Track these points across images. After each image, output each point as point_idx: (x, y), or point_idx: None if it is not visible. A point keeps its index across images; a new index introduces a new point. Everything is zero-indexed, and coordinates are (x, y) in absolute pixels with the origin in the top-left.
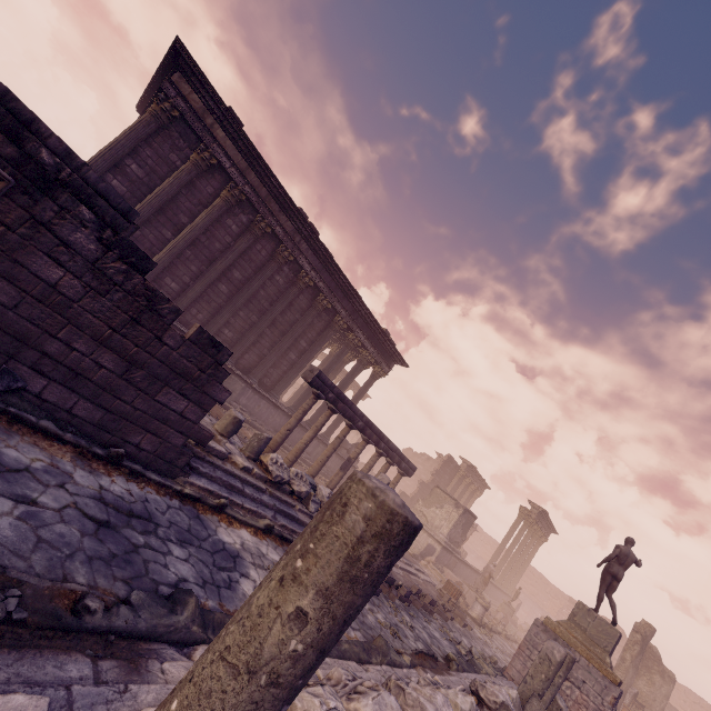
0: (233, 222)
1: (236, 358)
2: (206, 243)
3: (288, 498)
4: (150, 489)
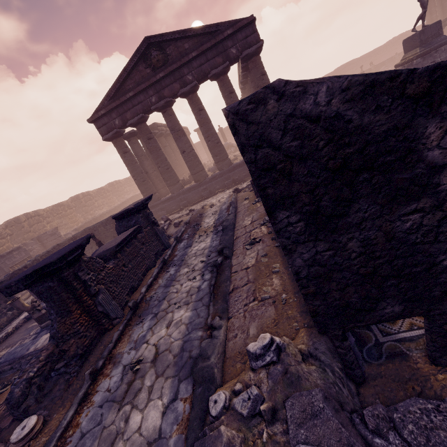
0: None
1: None
2: None
3: None
4: None
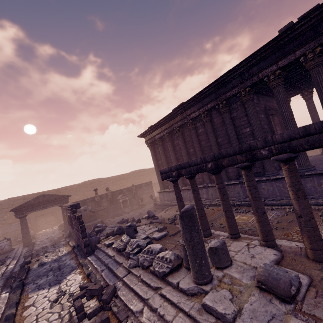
0: (176, 141)
1: (223, 177)
2: (179, 155)
3: (123, 259)
4: (76, 262)
